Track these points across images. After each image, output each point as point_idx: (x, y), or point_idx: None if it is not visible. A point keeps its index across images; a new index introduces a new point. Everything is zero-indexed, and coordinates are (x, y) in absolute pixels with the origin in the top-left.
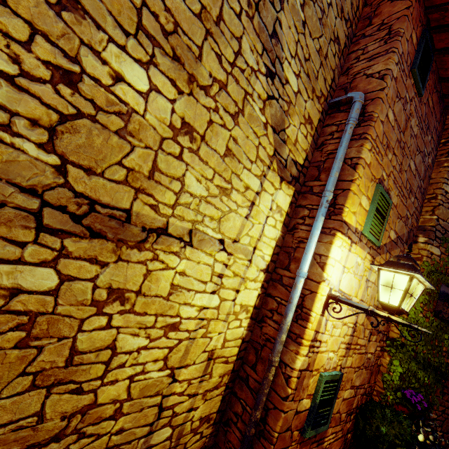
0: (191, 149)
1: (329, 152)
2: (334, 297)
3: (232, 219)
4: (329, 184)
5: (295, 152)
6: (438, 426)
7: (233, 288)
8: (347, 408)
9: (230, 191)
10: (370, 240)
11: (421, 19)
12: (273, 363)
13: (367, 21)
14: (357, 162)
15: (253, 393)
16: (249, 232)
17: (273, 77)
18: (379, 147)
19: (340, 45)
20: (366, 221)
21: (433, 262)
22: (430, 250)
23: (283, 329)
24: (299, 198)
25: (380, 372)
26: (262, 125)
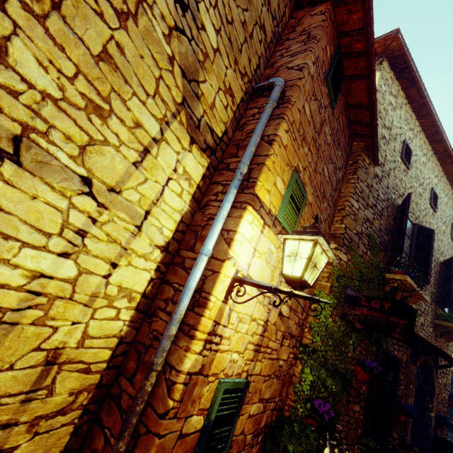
0: (28, 6)
1: (249, 131)
2: (239, 278)
3: (109, 157)
4: (245, 156)
5: (211, 117)
6: (343, 439)
7: (106, 259)
8: (254, 428)
9: (107, 115)
10: (284, 229)
11: (334, 40)
12: (155, 367)
13: (292, 29)
14: (273, 138)
15: (124, 415)
16: (139, 187)
17: (184, 8)
18: (295, 134)
19: (267, 36)
20: (281, 206)
21: (341, 268)
22: (339, 256)
23: (173, 319)
24: (216, 175)
25: (292, 383)
26: (165, 56)
